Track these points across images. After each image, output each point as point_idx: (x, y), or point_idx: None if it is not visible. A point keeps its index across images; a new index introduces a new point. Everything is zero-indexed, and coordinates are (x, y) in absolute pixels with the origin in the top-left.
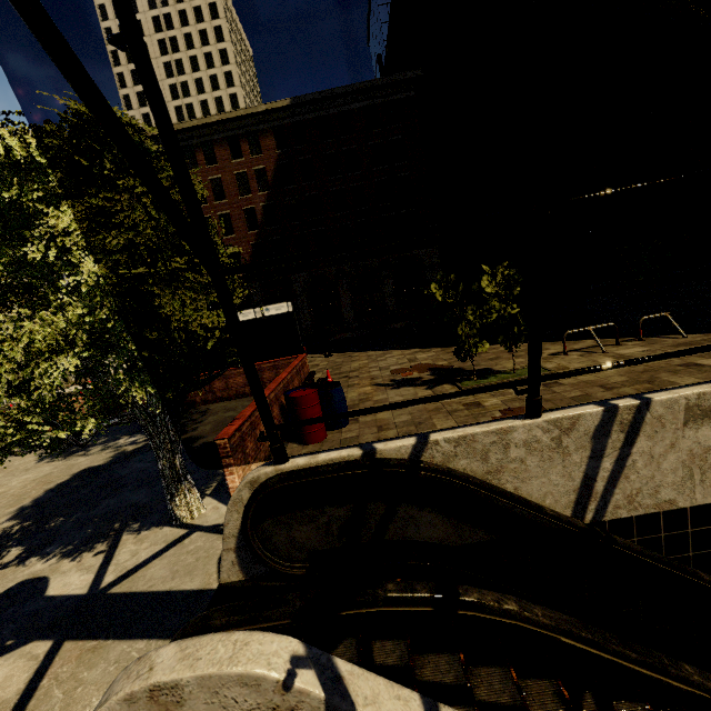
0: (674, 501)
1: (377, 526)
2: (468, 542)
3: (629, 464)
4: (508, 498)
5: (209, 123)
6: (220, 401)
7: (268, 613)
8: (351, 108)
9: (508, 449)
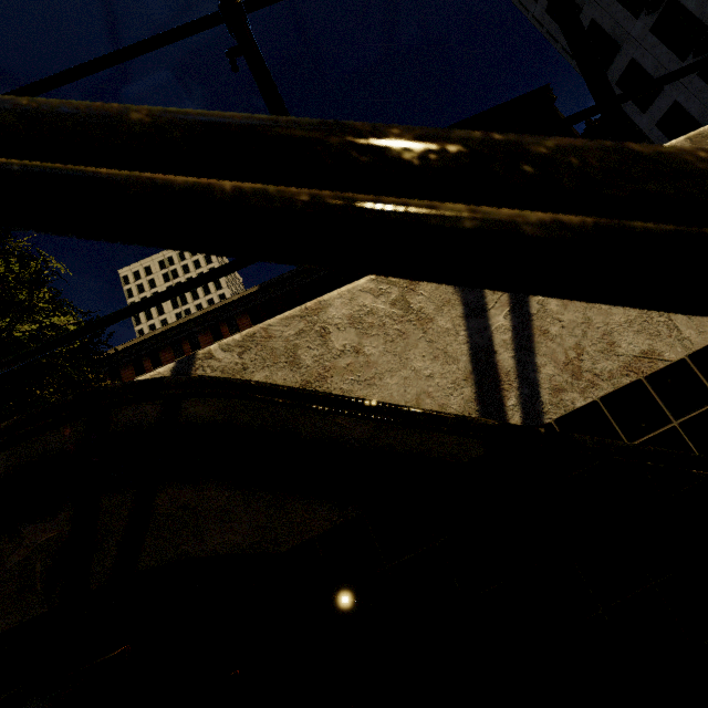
0: (653, 353)
1: (120, 544)
2: (303, 538)
3: (536, 311)
4: (328, 400)
5: (192, 319)
6: None
7: None
8: (310, 280)
9: (327, 336)
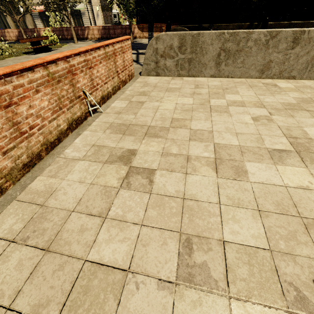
0: None
1: None
2: None
3: None
4: None
5: None
6: (145, 38)
7: (185, 28)
8: None
9: None
